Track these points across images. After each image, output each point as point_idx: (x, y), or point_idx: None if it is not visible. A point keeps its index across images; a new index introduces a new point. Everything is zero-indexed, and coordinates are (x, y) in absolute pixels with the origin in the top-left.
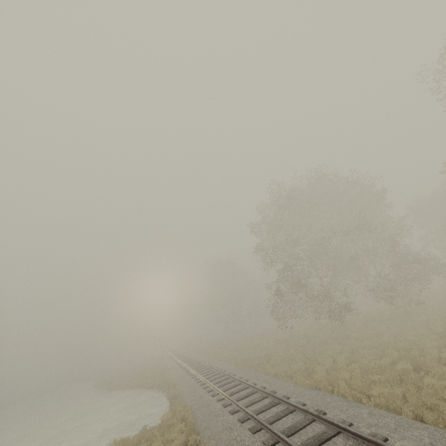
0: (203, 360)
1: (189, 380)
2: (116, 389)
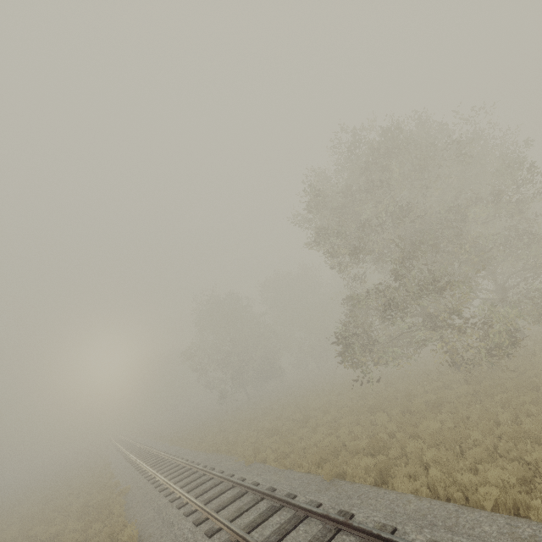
0: (201, 463)
1: (188, 536)
2: None
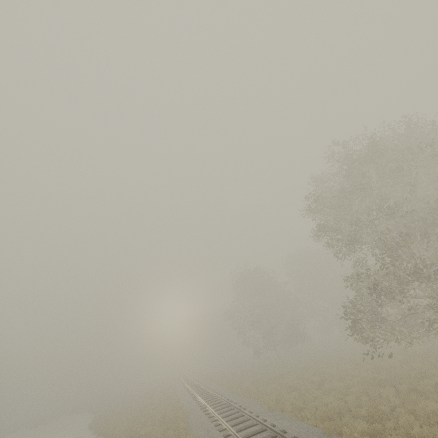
0: (237, 403)
1: None
2: (111, 436)
